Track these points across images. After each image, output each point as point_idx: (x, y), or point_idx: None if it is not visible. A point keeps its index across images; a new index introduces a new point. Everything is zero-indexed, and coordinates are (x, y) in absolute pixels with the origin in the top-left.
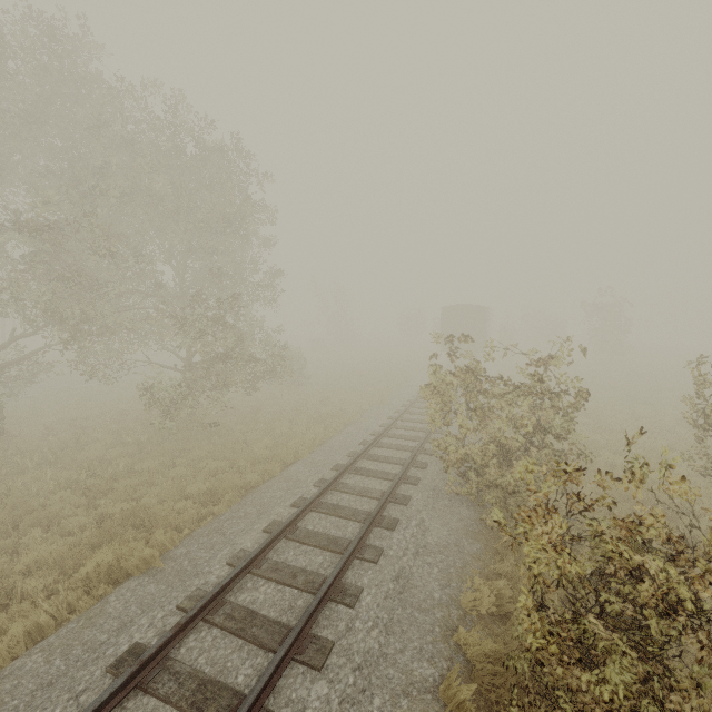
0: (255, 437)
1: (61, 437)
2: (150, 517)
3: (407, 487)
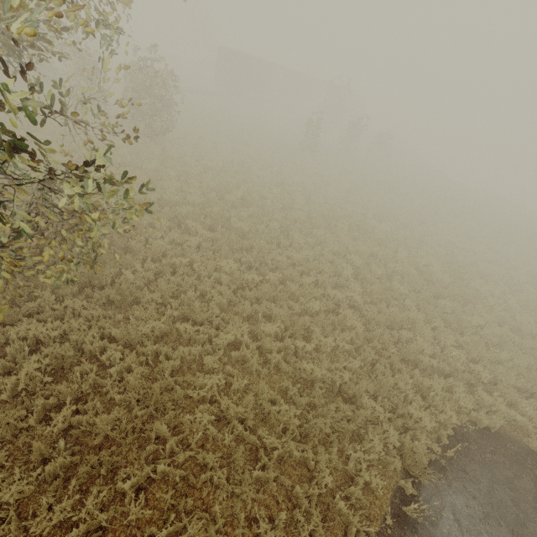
0: None
1: None
2: None
3: None
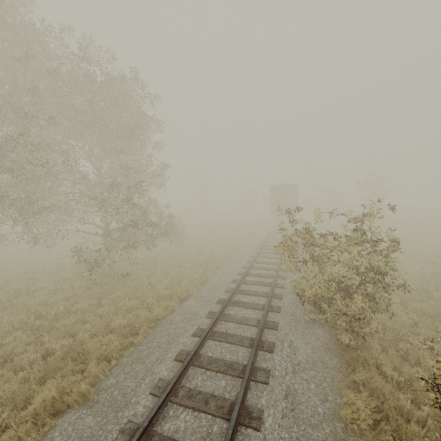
0: (156, 280)
1: (16, 287)
2: (85, 351)
3: (273, 315)
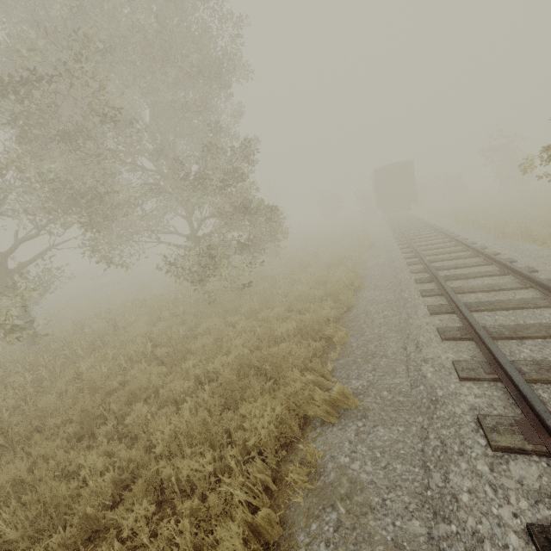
0: (284, 289)
1: (95, 328)
2: (266, 364)
3: None
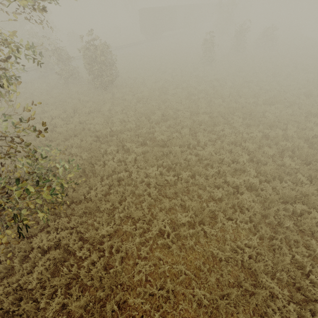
0: None
1: None
2: None
3: None
